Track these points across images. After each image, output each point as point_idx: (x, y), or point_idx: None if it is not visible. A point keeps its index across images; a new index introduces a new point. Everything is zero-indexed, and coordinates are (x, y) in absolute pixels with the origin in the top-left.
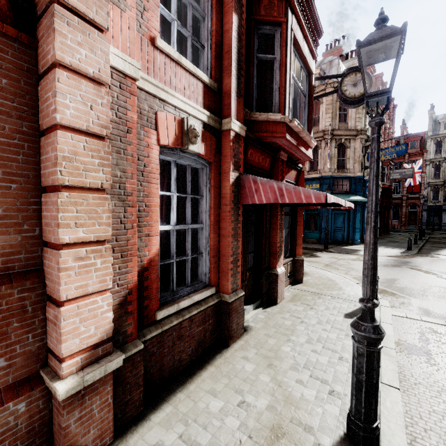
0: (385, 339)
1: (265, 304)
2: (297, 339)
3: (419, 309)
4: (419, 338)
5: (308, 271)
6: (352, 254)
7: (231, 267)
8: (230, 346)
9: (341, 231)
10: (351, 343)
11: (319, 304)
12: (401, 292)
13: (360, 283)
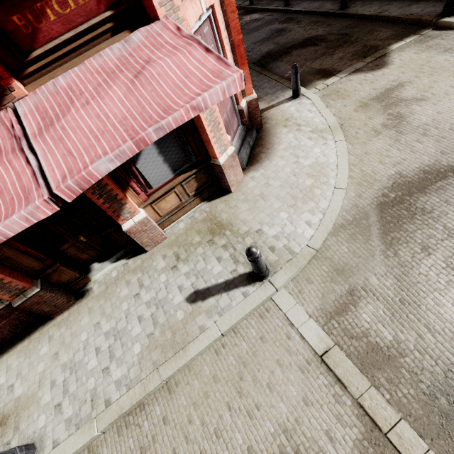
0: (174, 359)
1: (131, 253)
2: (104, 324)
3: (339, 297)
4: (237, 364)
5: (282, 147)
6: None
7: None
8: (55, 318)
9: None
10: (137, 351)
11: (192, 258)
12: (389, 230)
13: (342, 188)
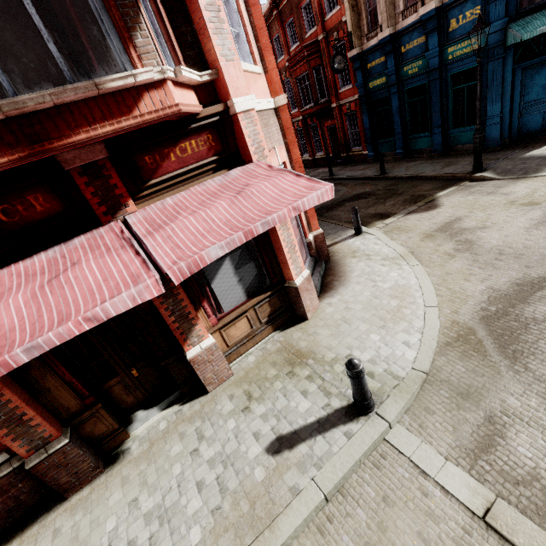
0: None
1: (188, 396)
2: (144, 501)
3: (476, 428)
4: None
5: (355, 274)
6: (534, 175)
7: (5, 432)
8: (69, 498)
9: (541, 109)
10: (195, 540)
11: (268, 396)
12: (506, 343)
13: (434, 306)
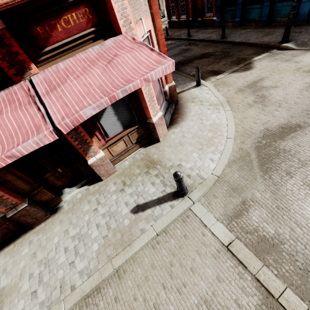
0: (123, 253)
1: (92, 181)
2: (71, 231)
3: (235, 206)
4: (168, 255)
5: (191, 114)
6: None
7: None
8: (35, 228)
9: None
10: (95, 249)
11: (134, 184)
12: (264, 163)
13: (232, 138)
